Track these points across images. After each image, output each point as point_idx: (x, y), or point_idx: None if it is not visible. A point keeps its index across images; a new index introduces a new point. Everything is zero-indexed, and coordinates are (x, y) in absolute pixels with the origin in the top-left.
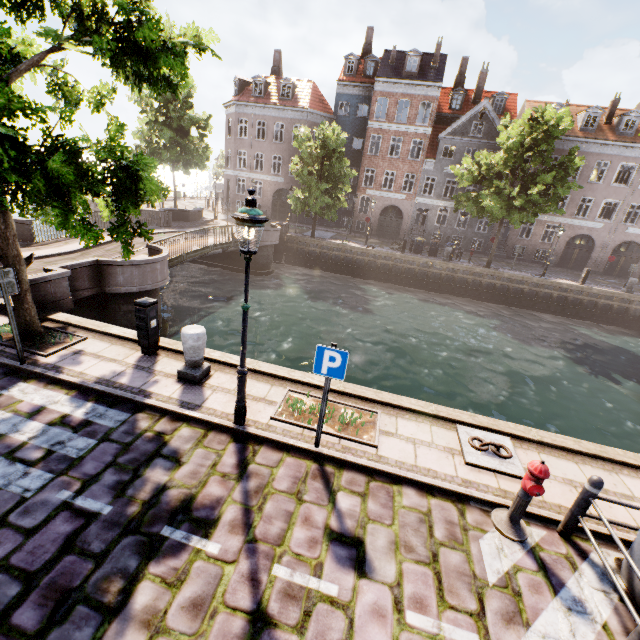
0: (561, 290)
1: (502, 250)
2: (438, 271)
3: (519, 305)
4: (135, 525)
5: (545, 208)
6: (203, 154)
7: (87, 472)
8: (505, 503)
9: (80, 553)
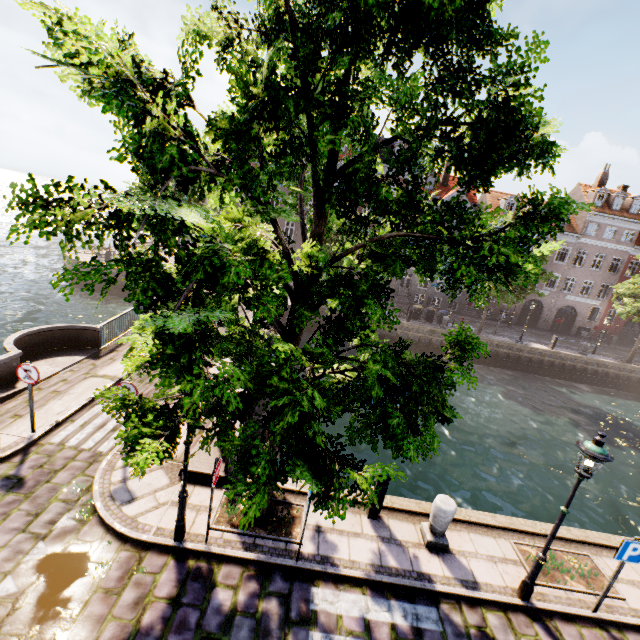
0: (537, 354)
1: (473, 311)
2: (440, 338)
3: (506, 367)
4: None
5: (528, 290)
6: None
7: None
8: None
9: None
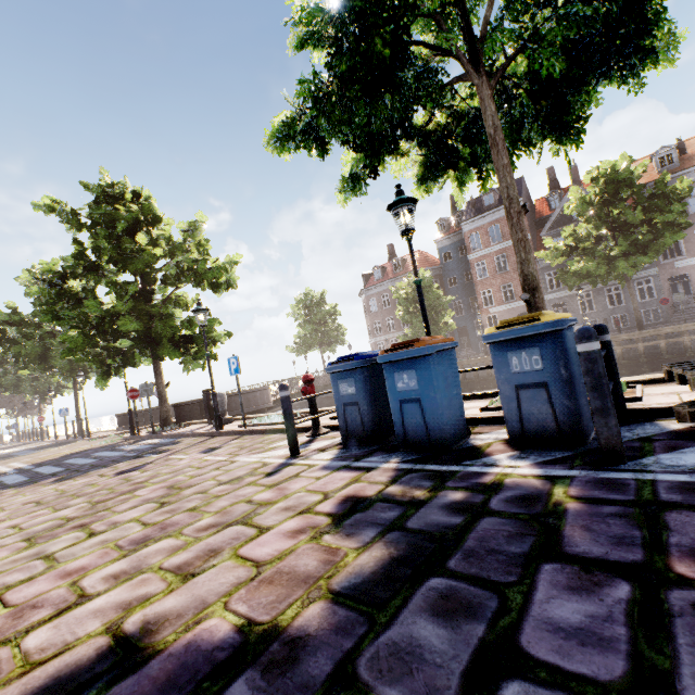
0: None
1: (694, 309)
2: None
3: None
4: (138, 456)
5: (661, 242)
6: (339, 332)
7: (140, 450)
8: (326, 425)
9: (113, 461)
